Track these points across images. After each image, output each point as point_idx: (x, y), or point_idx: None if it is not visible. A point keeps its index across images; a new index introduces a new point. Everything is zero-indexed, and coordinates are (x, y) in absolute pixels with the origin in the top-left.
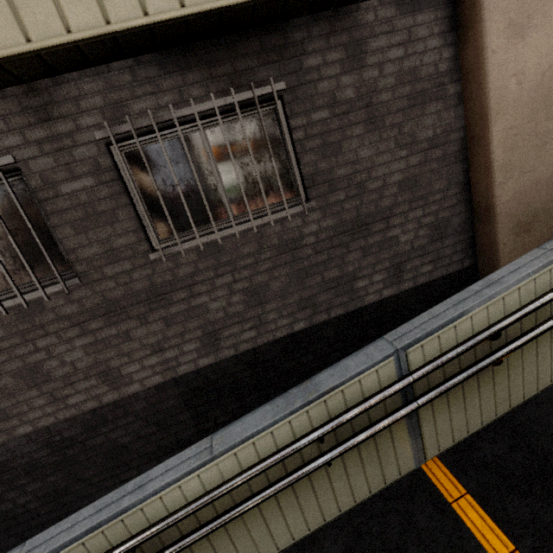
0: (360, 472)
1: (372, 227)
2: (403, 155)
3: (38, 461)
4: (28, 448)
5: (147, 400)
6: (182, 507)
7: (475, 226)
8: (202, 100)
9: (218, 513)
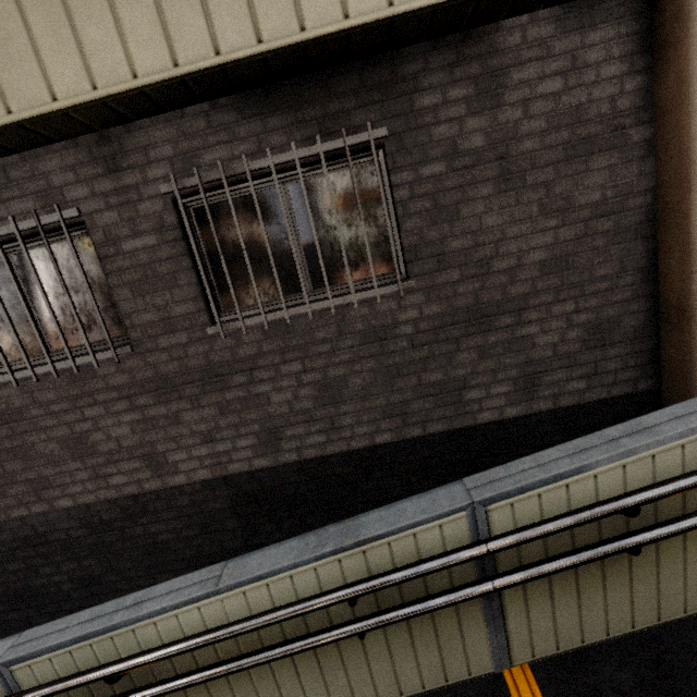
0: (410, 656)
1: (496, 321)
2: (551, 225)
3: (75, 540)
4: (67, 523)
5: (192, 496)
6: (173, 642)
7: (661, 334)
8: (283, 150)
9: (220, 659)
